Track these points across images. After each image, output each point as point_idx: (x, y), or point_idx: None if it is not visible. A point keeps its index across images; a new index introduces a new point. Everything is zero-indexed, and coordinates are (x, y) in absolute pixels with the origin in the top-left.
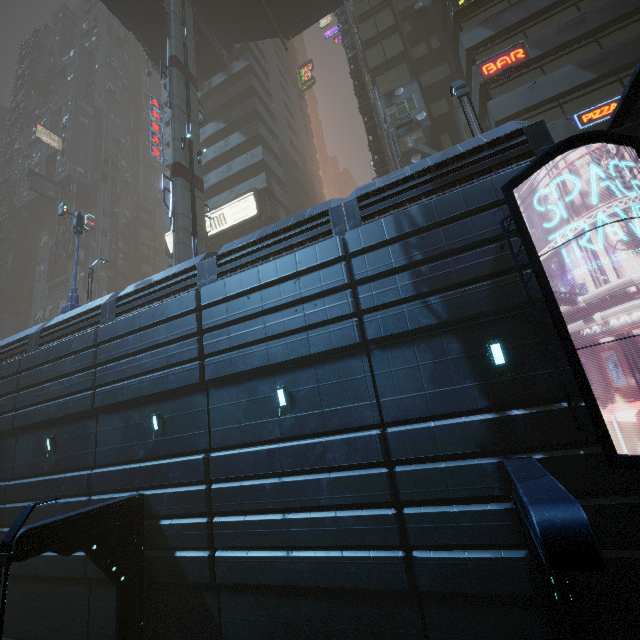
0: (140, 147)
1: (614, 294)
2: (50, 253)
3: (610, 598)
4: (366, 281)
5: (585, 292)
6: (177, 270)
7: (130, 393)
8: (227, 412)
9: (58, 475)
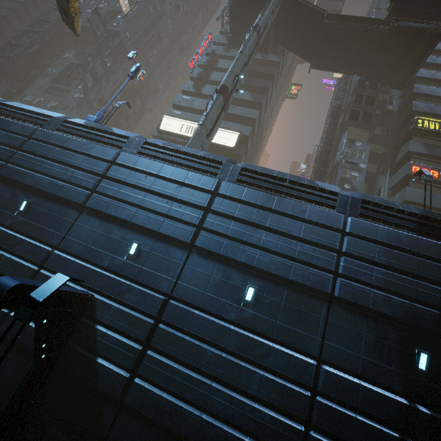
0: (171, 51)
1: None
2: (67, 66)
3: None
4: (350, 256)
5: None
6: (205, 155)
7: (124, 214)
8: (199, 277)
9: (18, 234)
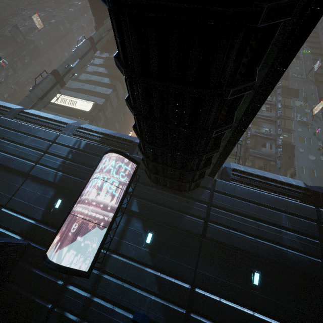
0: None
1: (102, 205)
2: None
3: (3, 305)
4: (51, 154)
5: (97, 200)
6: (5, 105)
7: None
8: None
9: None
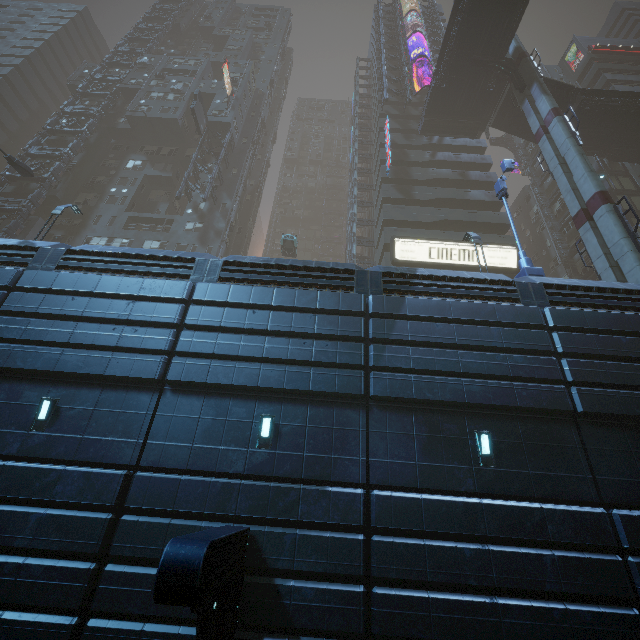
0: (268, 142)
1: None
2: (141, 181)
3: None
4: None
5: None
6: None
7: None
8: None
9: None
